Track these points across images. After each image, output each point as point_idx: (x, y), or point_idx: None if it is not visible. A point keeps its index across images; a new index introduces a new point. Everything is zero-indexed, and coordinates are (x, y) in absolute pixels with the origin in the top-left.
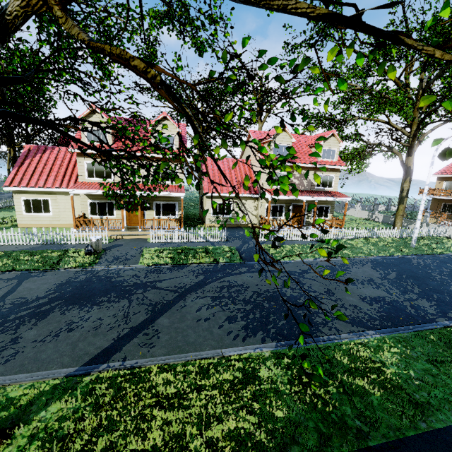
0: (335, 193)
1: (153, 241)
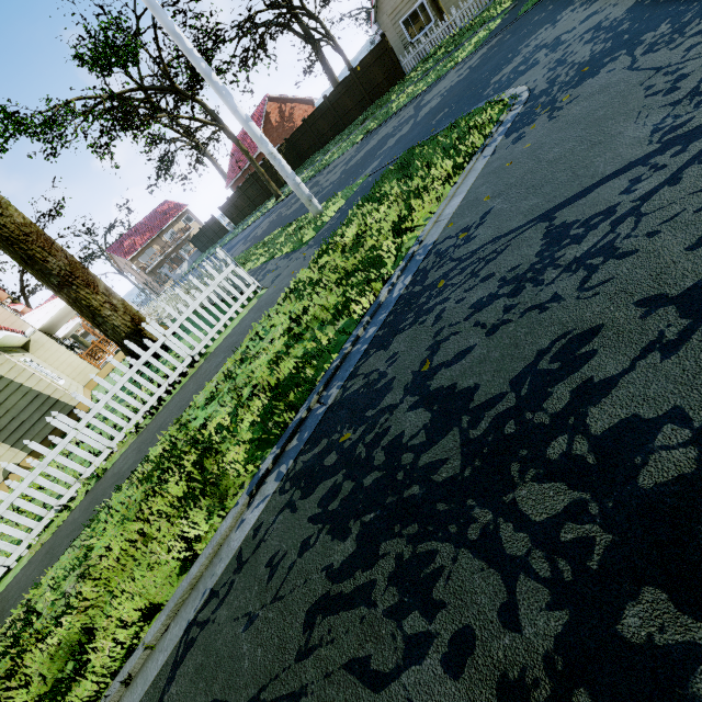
0: None
1: None
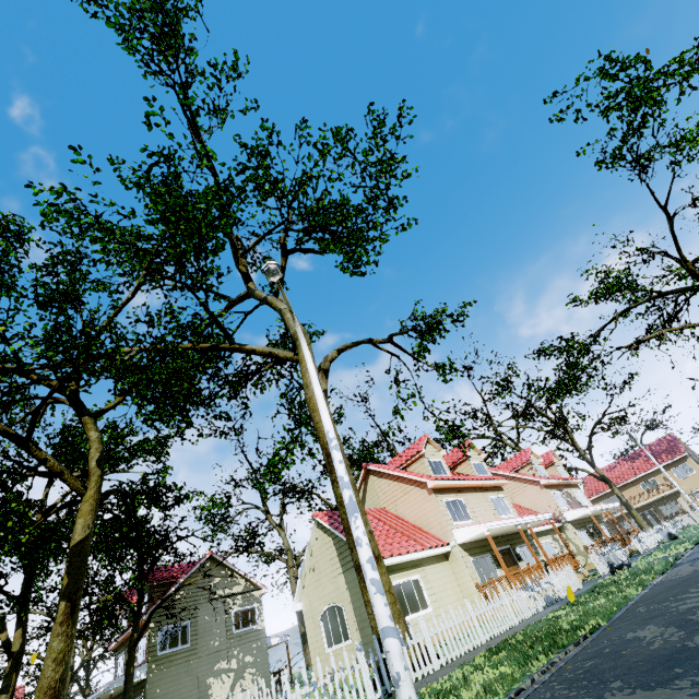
0: None
1: (601, 572)
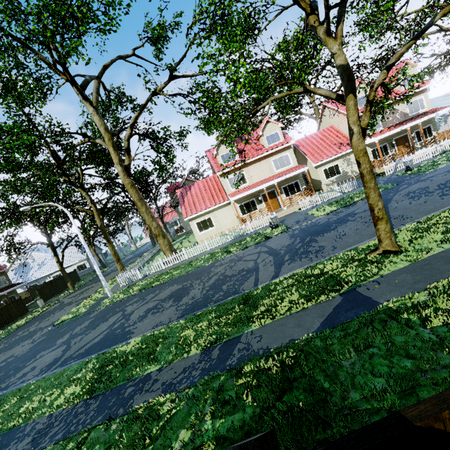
0: (432, 110)
1: (303, 209)
